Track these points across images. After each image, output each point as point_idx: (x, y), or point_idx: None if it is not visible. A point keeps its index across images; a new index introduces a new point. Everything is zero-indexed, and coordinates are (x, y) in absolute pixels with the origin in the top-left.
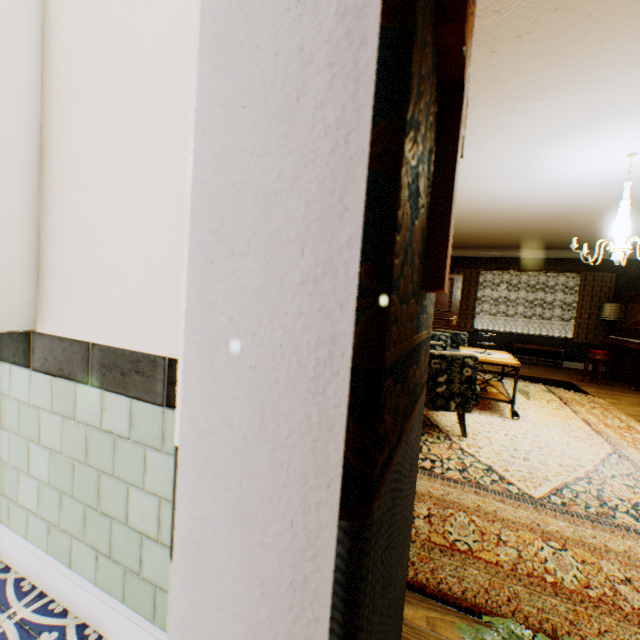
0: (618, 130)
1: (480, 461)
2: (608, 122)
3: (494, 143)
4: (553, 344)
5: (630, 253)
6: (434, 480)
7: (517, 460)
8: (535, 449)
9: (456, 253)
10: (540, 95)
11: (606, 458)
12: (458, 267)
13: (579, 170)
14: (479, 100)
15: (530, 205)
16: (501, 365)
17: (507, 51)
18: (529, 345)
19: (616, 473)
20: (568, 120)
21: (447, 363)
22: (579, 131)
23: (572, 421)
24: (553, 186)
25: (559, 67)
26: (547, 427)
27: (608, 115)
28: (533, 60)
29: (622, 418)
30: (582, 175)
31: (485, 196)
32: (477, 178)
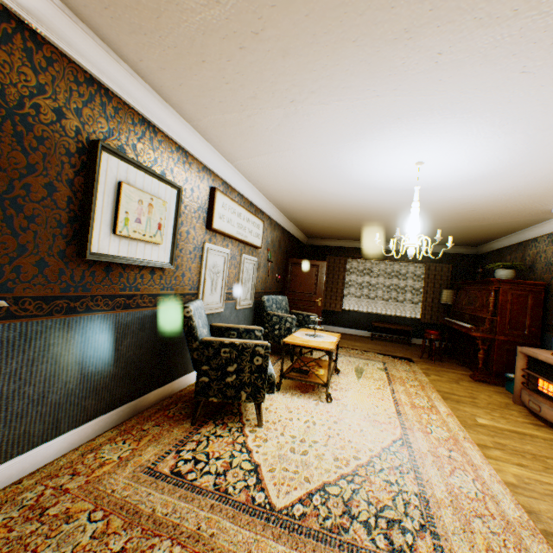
0: (397, 139)
1: (253, 459)
2: (385, 131)
3: (301, 144)
4: (406, 323)
5: (462, 248)
6: (177, 491)
7: (296, 454)
8: (325, 438)
9: (328, 243)
10: (312, 98)
11: (389, 446)
12: (330, 255)
13: (386, 174)
14: (261, 99)
15: (364, 204)
16: (318, 349)
17: (255, 48)
18: (385, 324)
19: (387, 465)
20: (350, 126)
21: (238, 352)
22: (365, 137)
23: (384, 402)
24: (373, 188)
25: (312, 71)
26: (355, 410)
27: (381, 124)
28: (284, 61)
29: (433, 396)
30: (391, 179)
31: (323, 193)
32: (306, 176)
